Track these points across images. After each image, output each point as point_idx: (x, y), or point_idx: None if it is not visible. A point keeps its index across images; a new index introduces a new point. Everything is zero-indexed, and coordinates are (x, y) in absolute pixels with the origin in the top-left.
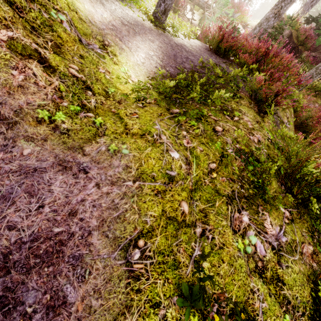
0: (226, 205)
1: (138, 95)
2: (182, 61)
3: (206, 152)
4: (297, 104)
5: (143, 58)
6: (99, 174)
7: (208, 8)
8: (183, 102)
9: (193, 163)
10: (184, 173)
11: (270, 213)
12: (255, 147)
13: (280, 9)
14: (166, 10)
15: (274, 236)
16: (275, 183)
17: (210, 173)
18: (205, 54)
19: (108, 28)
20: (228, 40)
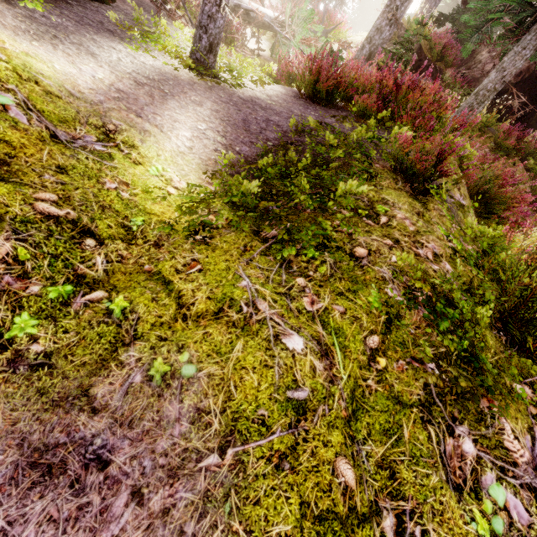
0: (423, 428)
1: (192, 222)
2: (261, 129)
3: (352, 314)
4: (467, 161)
5: (188, 139)
6: (135, 458)
7: (281, 27)
8: (283, 214)
9: (335, 348)
10: (324, 382)
11: (508, 414)
12: (434, 271)
13: (395, 11)
14: (213, 44)
15: (529, 464)
16: (490, 335)
17: (373, 361)
18: (296, 106)
19: (110, 99)
20: (329, 77)
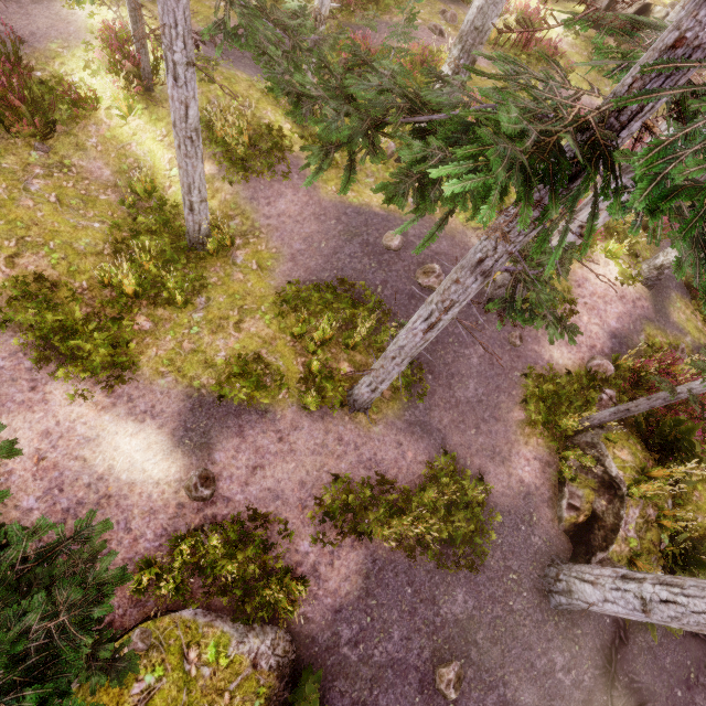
0: None
1: None
2: None
3: None
4: None
5: None
6: None
7: None
8: None
9: None
10: None
11: None
12: None
13: None
14: None
15: None
16: None
17: None
18: None
19: None
20: None
